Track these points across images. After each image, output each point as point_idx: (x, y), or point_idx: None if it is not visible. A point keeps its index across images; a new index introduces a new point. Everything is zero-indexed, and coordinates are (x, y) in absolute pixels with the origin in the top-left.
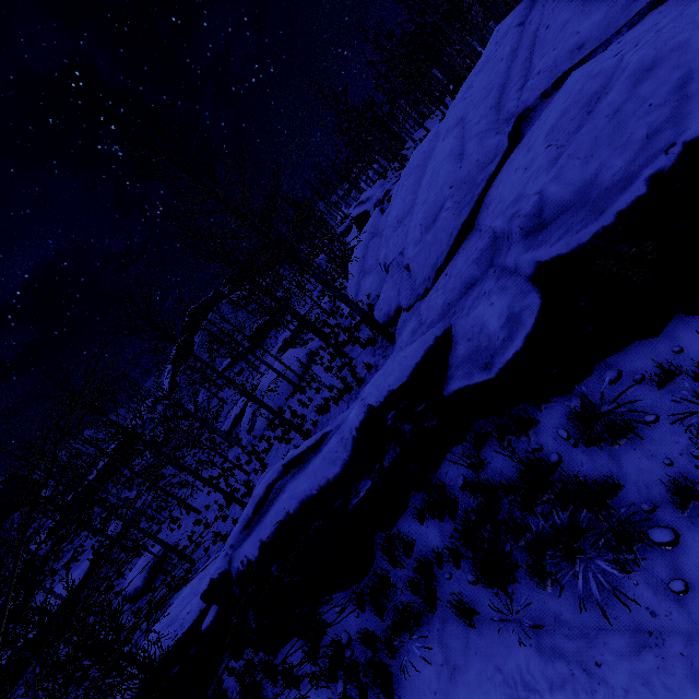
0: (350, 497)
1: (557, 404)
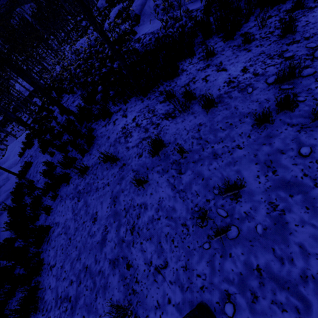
0: (3, 121)
1: None
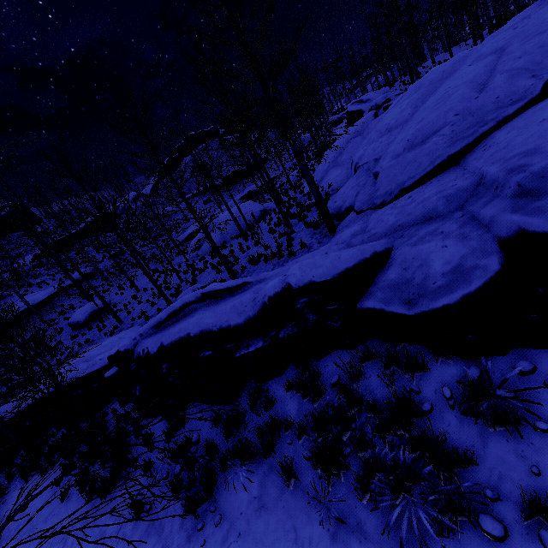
0: (241, 346)
1: (455, 364)
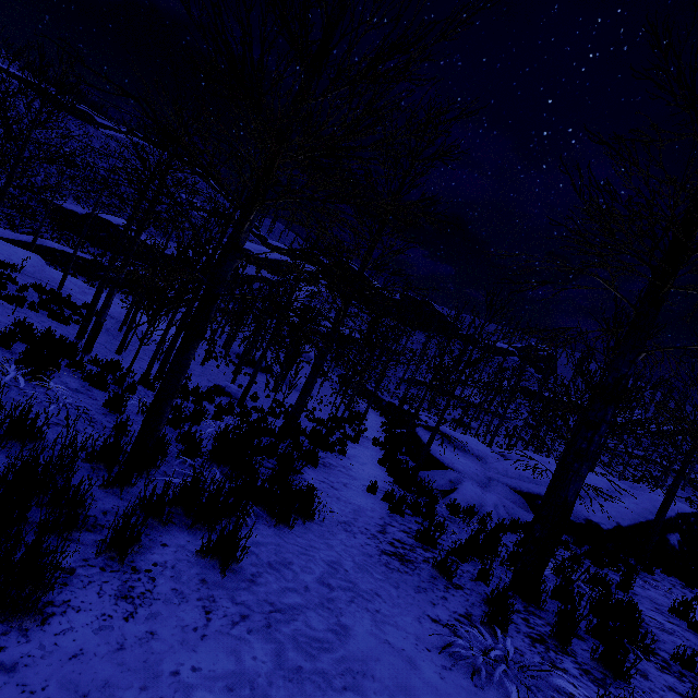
0: None
1: None
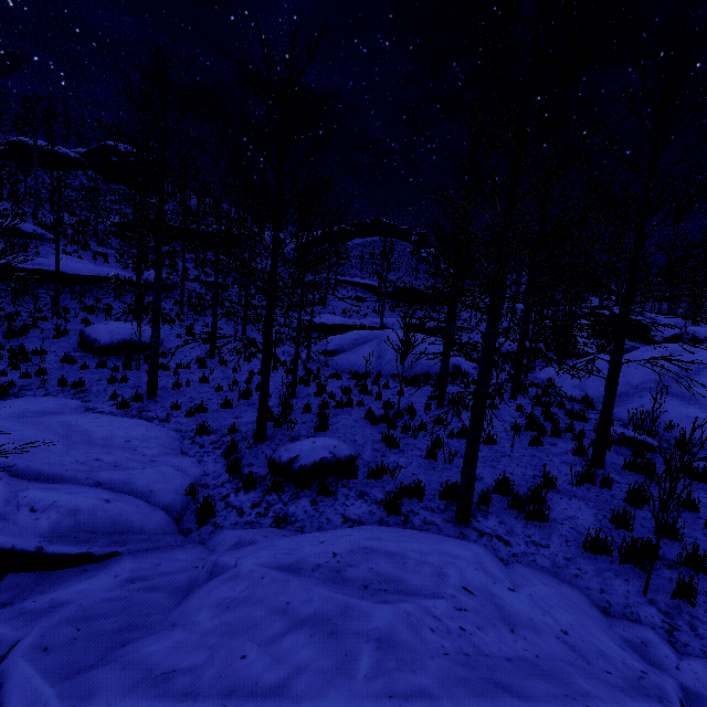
0: None
1: None
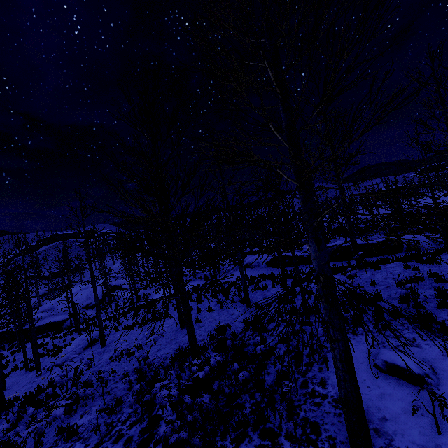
0: None
1: None
